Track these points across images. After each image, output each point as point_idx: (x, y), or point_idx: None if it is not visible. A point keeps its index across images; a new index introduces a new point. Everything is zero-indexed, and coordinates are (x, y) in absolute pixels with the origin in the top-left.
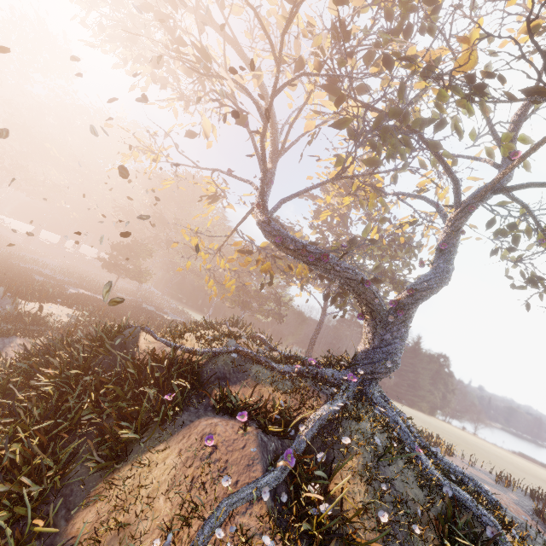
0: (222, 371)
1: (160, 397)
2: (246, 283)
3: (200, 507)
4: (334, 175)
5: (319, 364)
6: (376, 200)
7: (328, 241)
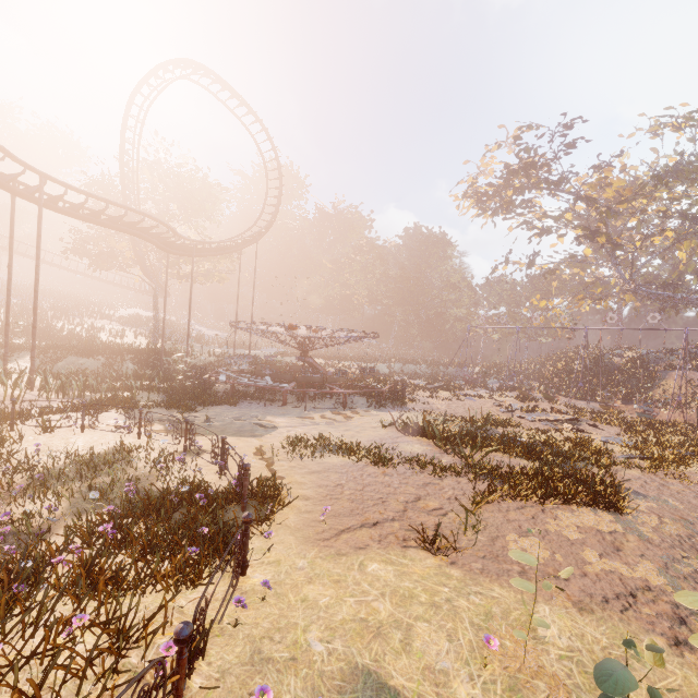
0: (652, 361)
1: (649, 370)
2: (577, 318)
3: (697, 384)
4: (666, 248)
5: (693, 348)
6: (690, 243)
7: (620, 261)
